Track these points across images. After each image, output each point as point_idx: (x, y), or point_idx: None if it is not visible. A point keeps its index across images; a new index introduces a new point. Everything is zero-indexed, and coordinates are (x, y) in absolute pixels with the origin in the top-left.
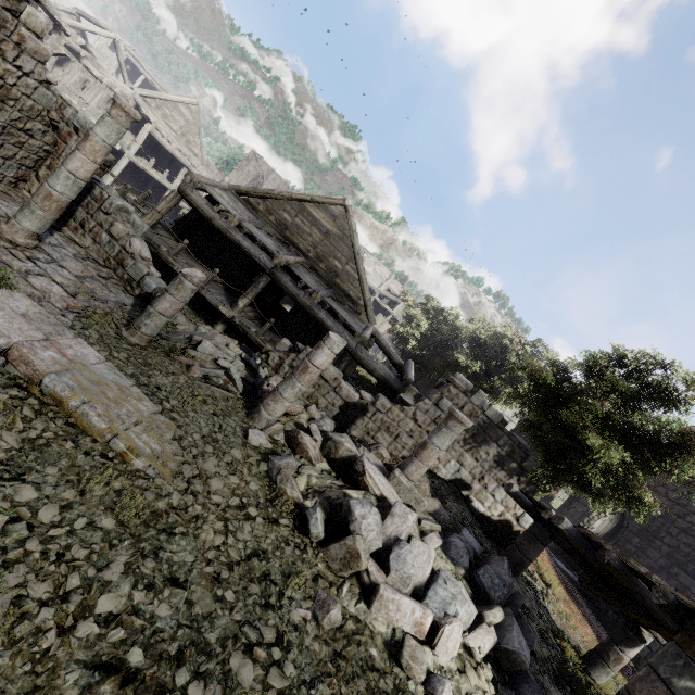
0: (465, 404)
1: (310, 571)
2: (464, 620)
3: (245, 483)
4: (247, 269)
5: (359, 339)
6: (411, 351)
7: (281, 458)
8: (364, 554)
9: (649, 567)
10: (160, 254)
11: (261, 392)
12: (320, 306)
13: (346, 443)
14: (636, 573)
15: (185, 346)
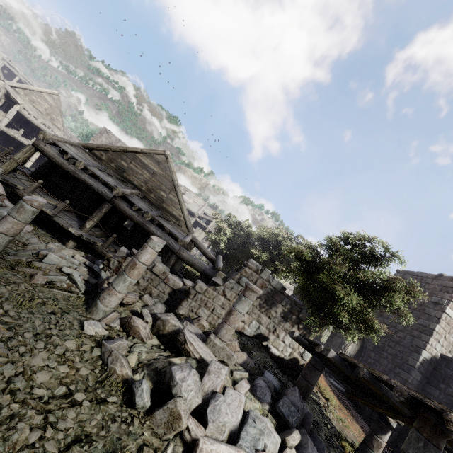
0: (257, 279)
1: (135, 443)
2: (271, 450)
3: (76, 370)
4: (94, 201)
5: (182, 243)
6: (222, 251)
7: (113, 342)
8: (184, 414)
9: (383, 371)
10: (17, 192)
11: (100, 289)
12: (151, 222)
13: (171, 320)
14: (381, 381)
15: (32, 260)
